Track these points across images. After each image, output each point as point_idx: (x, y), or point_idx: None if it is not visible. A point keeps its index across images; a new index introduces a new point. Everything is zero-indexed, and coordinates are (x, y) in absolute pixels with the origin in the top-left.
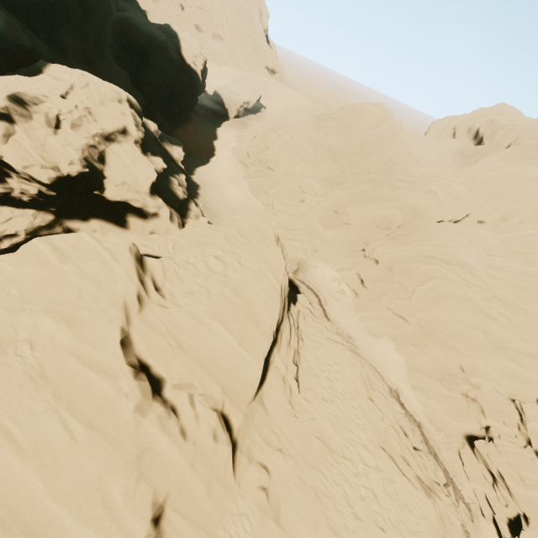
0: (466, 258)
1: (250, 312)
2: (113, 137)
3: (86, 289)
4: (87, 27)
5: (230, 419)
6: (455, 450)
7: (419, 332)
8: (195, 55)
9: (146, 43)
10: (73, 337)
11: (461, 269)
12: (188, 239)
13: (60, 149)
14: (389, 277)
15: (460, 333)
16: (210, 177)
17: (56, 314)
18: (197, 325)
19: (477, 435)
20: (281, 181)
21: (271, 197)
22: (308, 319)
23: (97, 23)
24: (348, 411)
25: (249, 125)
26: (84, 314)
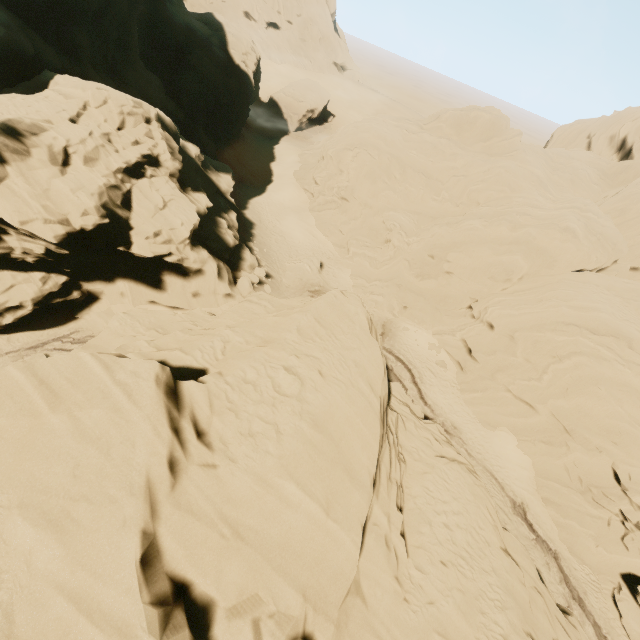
0: (622, 326)
1: (340, 454)
2: (142, 171)
3: (85, 461)
4: (106, 22)
5: (316, 639)
6: (607, 593)
7: (553, 425)
8: (245, 51)
9: (183, 39)
10: (63, 555)
11: (616, 342)
12: (245, 335)
13: (69, 194)
14: (509, 349)
15: (614, 431)
16: (267, 211)
17: (37, 512)
18: (263, 491)
19: (639, 576)
20: (358, 215)
21: (346, 237)
22: (410, 426)
23: (120, 15)
24: (478, 579)
25: (314, 140)
26: (81, 511)
